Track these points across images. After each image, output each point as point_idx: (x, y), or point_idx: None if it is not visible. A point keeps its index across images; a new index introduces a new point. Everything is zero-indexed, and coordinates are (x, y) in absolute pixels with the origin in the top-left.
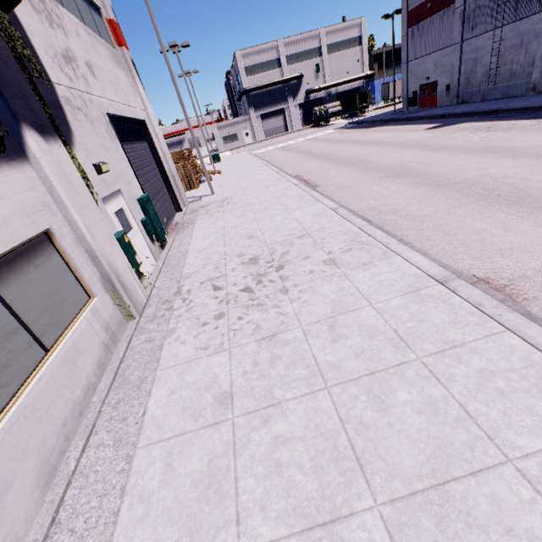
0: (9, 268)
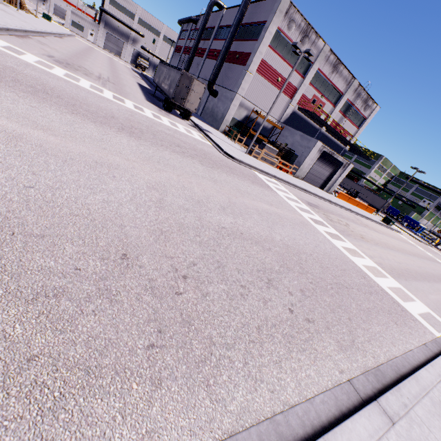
0: None
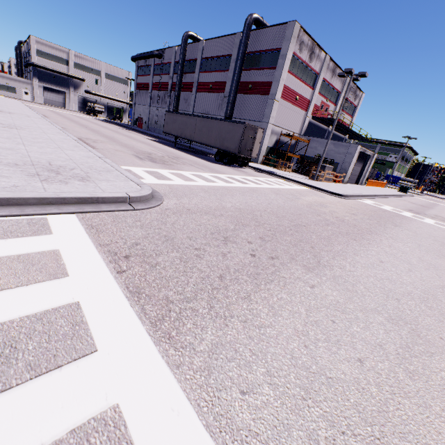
0: None
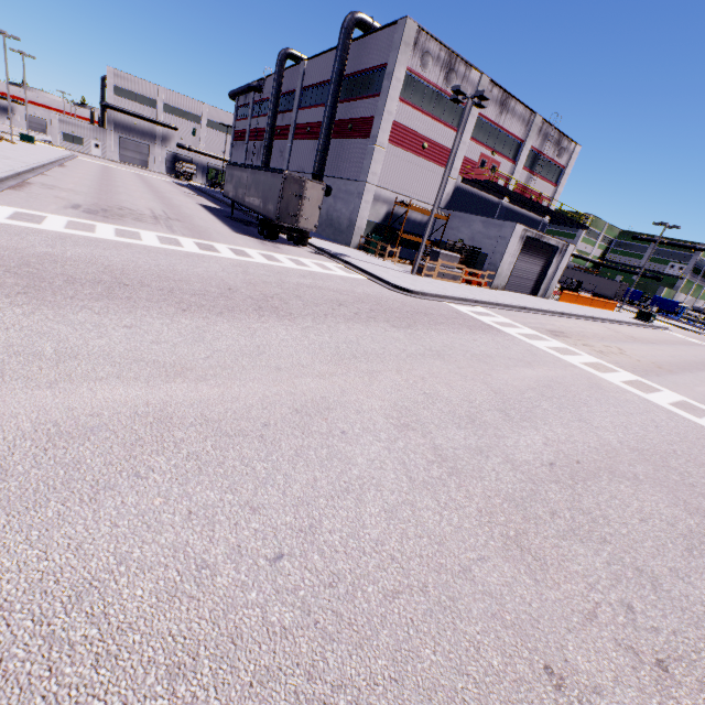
0: None
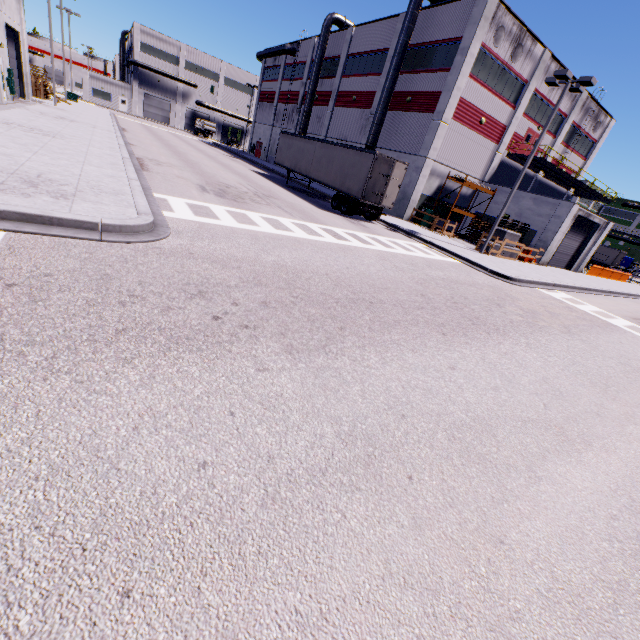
0: None
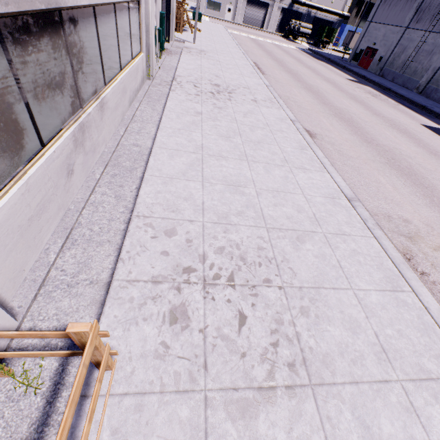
0: (131, 9)
